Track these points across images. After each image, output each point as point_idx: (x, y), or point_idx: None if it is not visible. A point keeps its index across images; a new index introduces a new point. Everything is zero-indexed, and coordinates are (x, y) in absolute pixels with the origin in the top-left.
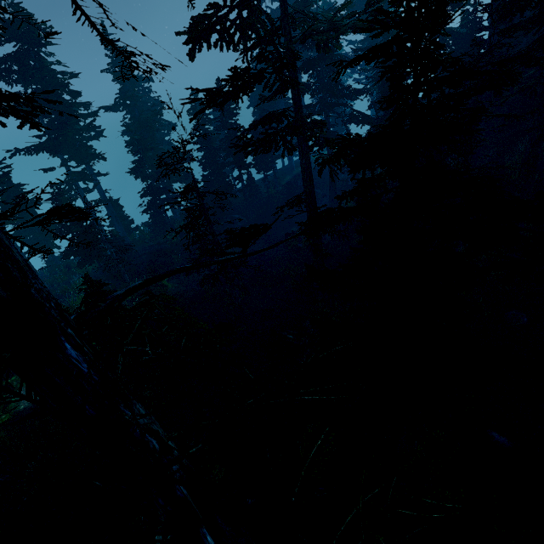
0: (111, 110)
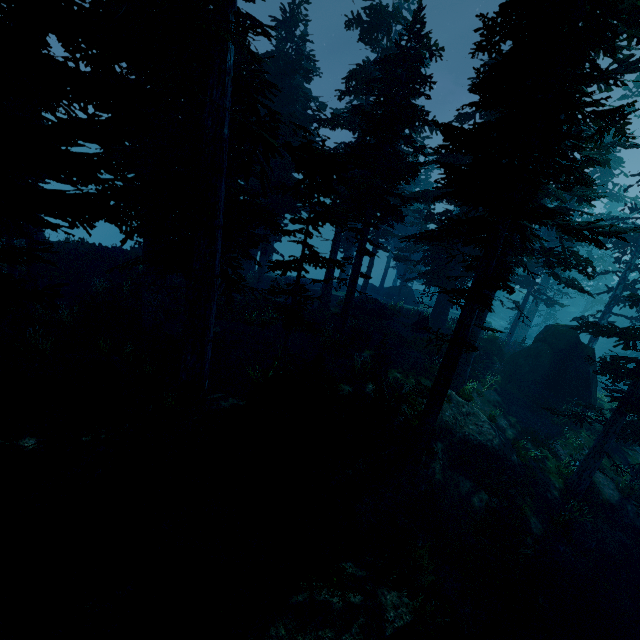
0: None
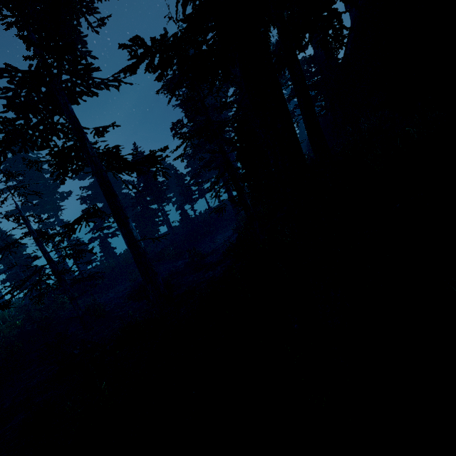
0: (80, 179)
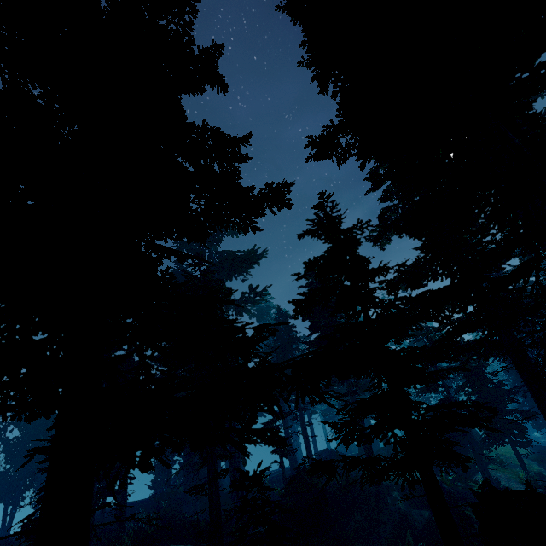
0: None
